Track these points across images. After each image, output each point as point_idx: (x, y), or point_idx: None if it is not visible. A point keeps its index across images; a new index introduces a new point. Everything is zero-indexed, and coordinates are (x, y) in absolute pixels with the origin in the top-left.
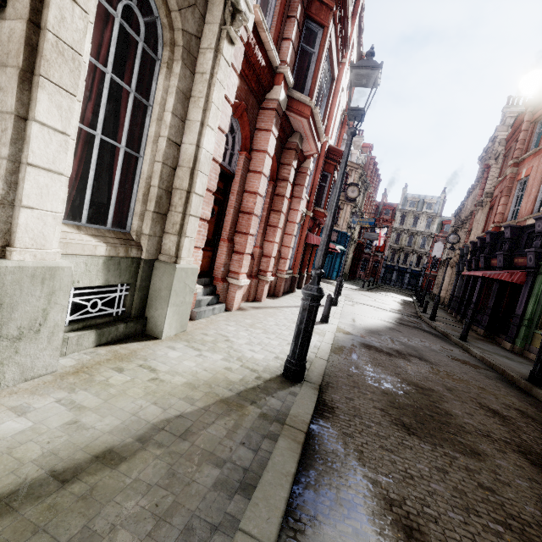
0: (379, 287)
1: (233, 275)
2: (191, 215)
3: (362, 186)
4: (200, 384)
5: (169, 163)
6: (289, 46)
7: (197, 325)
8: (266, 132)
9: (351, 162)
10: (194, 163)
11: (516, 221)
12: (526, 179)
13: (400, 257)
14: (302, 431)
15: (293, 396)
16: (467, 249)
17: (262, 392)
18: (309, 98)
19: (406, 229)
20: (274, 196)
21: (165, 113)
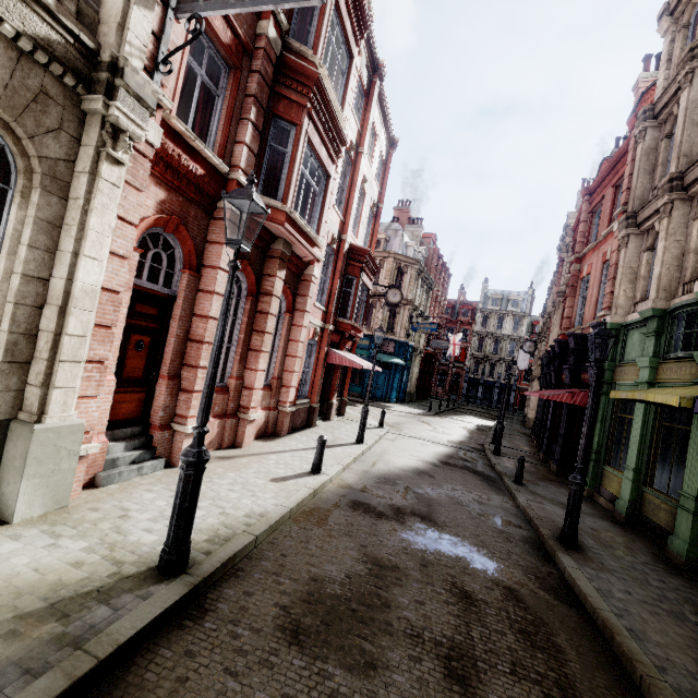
0: (458, 408)
1: (180, 420)
2: (65, 361)
3: (424, 284)
4: (4, 593)
5: (29, 301)
6: (242, 150)
7: (96, 495)
8: (218, 245)
9: (406, 256)
10: (65, 300)
11: (581, 327)
12: (588, 277)
13: (486, 367)
14: (99, 658)
15: (142, 600)
16: (546, 359)
17: (96, 598)
18: (281, 203)
19: (489, 333)
20: (257, 313)
21: (20, 246)
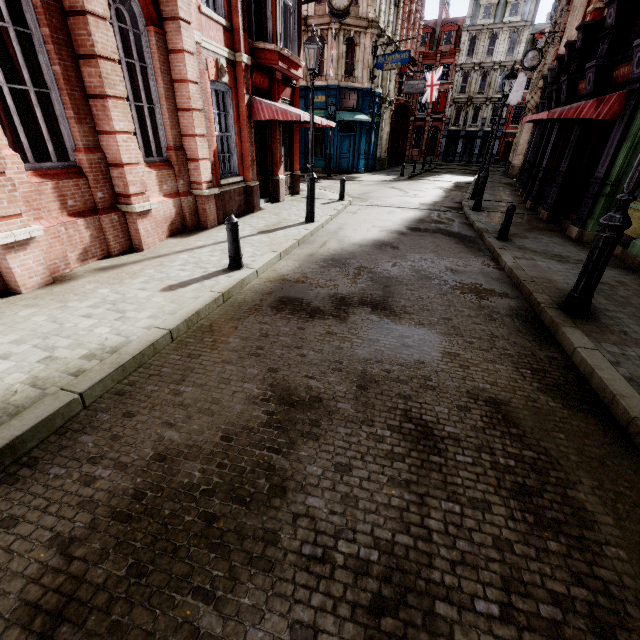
0: (434, 169)
1: None
2: None
3: None
4: None
5: None
6: None
7: None
8: None
9: None
10: None
11: None
12: None
13: (469, 114)
14: None
15: None
16: (552, 74)
17: None
18: None
19: (476, 64)
20: (67, 17)
21: None
